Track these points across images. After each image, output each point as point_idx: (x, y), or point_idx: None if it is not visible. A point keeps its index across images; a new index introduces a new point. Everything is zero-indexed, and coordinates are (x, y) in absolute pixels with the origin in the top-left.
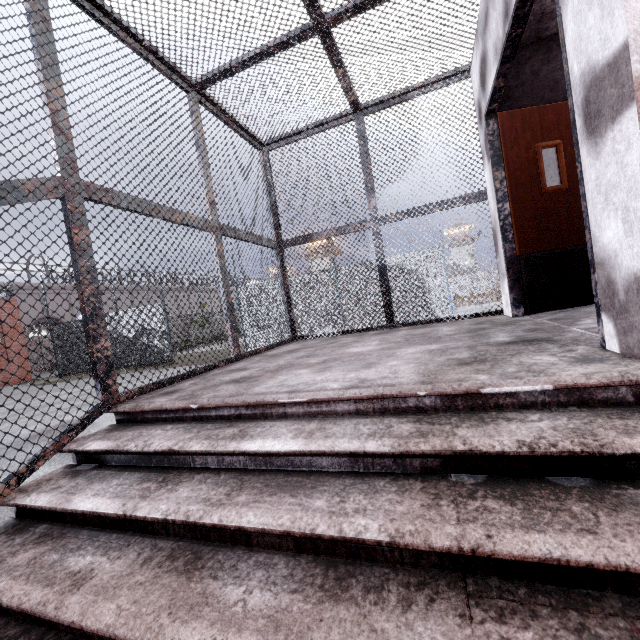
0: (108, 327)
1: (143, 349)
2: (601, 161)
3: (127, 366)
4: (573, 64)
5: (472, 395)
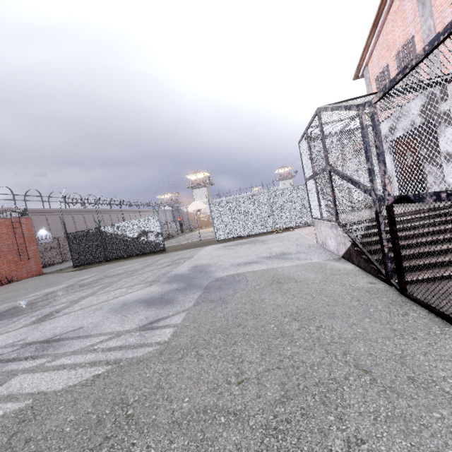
0: (116, 232)
1: (143, 244)
2: (449, 167)
3: (131, 255)
4: (441, 148)
5: (433, 208)
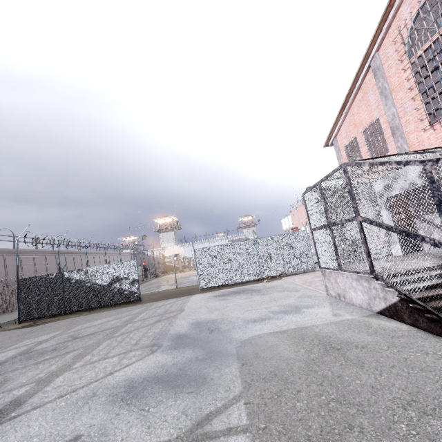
0: (83, 278)
1: (115, 293)
2: None
3: (98, 307)
4: None
5: None
